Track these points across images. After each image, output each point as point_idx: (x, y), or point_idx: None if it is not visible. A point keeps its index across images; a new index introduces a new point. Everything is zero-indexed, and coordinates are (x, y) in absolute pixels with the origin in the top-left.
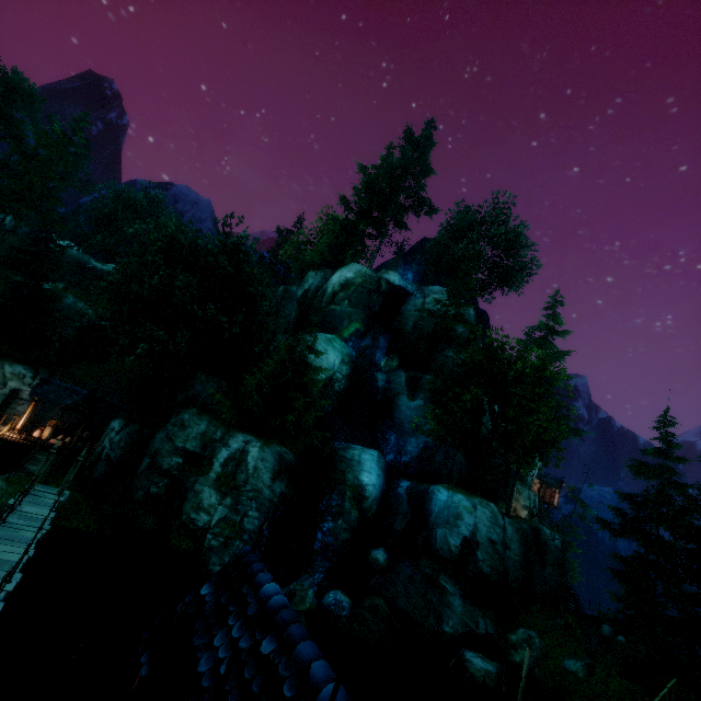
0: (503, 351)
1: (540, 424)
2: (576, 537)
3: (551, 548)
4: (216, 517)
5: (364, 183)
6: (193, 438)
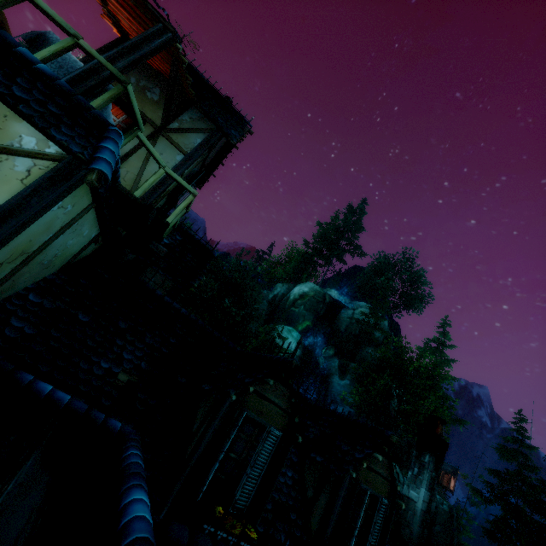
0: (406, 353)
1: (429, 406)
2: (470, 522)
3: (440, 510)
4: None
5: (319, 232)
6: None
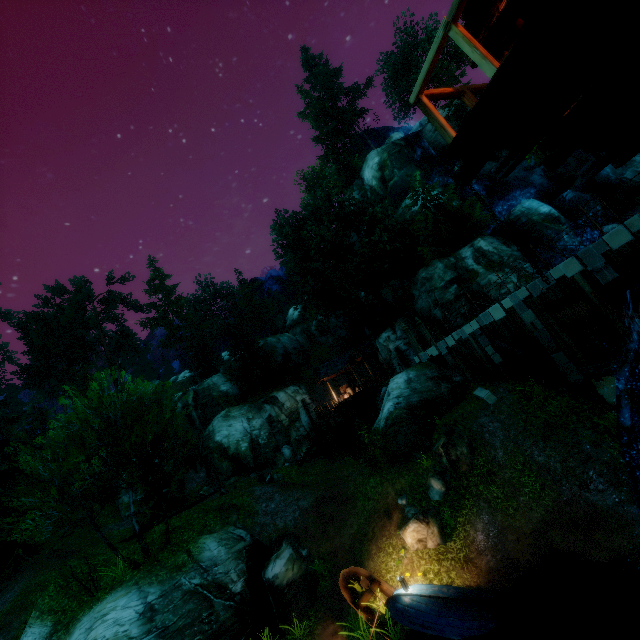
0: None
1: None
2: None
3: None
4: (514, 280)
5: (312, 121)
6: (444, 274)
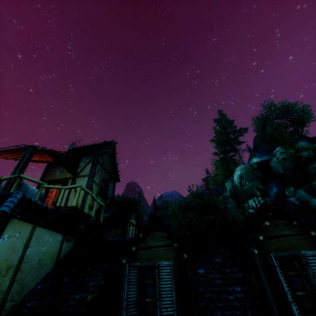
0: None
1: None
2: None
3: None
4: None
5: (216, 143)
6: None
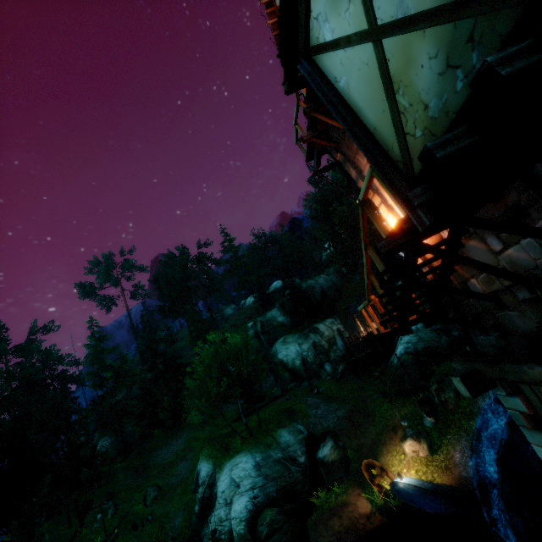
0: None
1: None
2: None
3: None
4: None
5: None
6: None
